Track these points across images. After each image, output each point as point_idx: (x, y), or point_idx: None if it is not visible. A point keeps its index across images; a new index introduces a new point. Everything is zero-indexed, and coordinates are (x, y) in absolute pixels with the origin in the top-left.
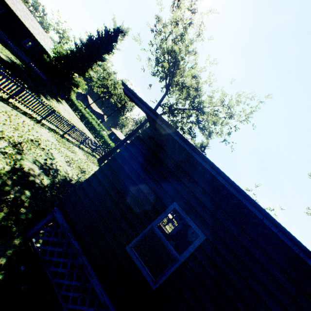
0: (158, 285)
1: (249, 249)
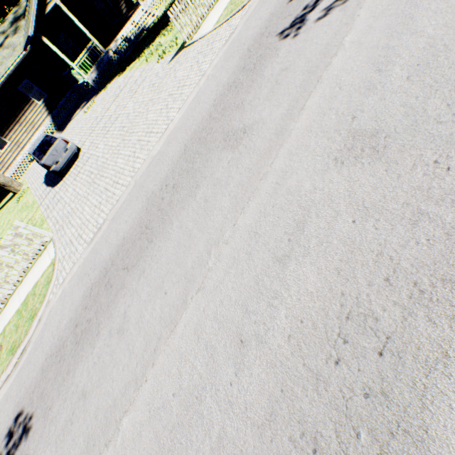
0: None
1: None
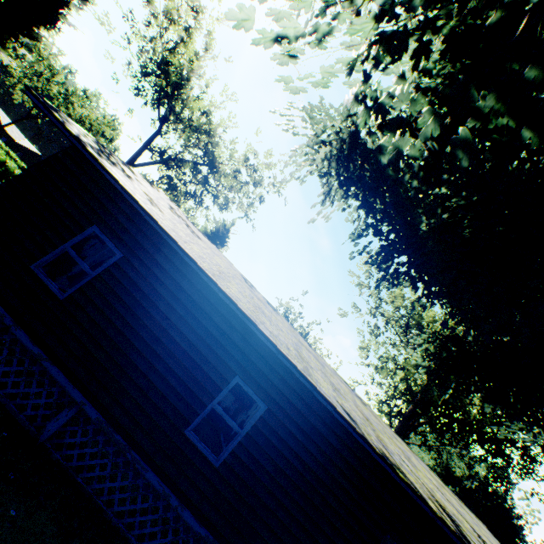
0: (66, 295)
1: (161, 264)
